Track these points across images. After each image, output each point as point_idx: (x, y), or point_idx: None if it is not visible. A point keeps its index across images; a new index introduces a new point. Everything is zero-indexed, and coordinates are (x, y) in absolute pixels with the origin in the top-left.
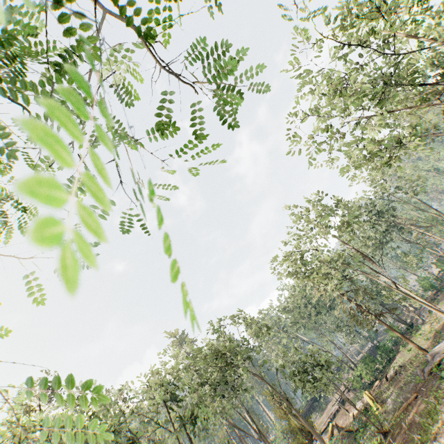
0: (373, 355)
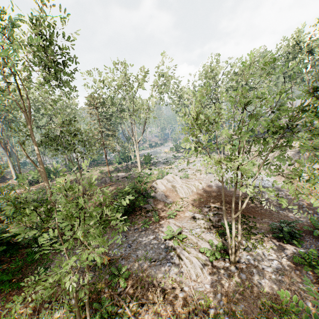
0: (5, 177)
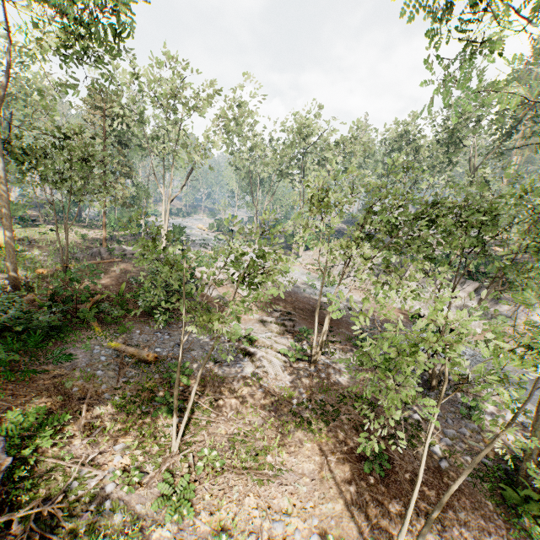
0: None
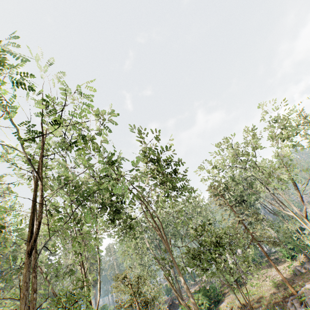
0: (173, 303)
